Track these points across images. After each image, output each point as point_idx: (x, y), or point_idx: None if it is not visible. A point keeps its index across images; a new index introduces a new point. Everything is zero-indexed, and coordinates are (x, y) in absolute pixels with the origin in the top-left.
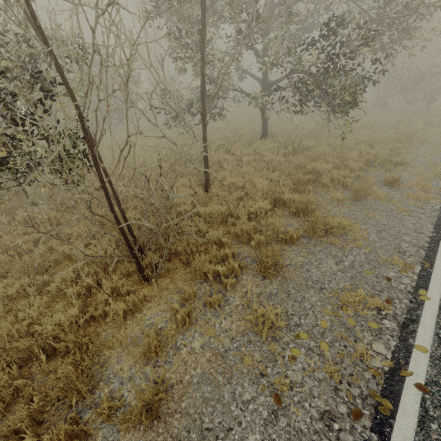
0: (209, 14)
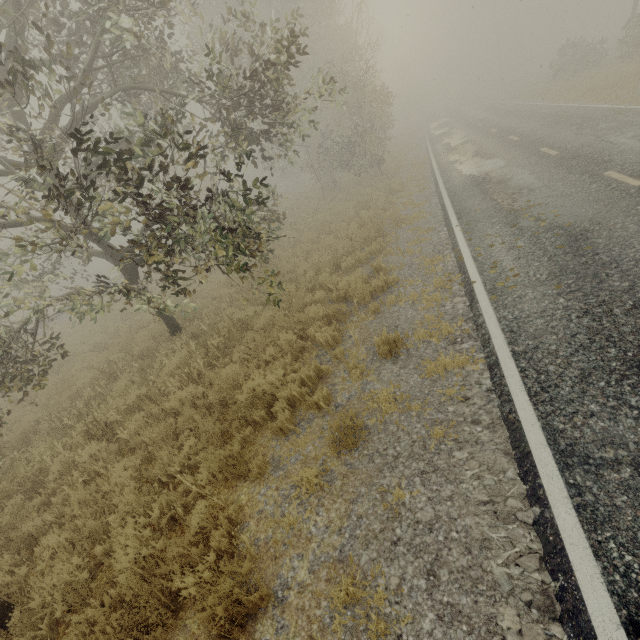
0: None
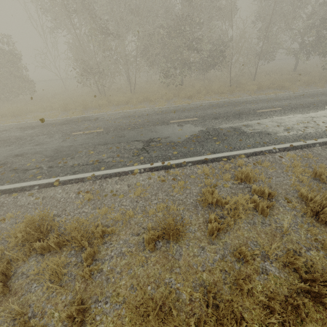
0: (271, 24)
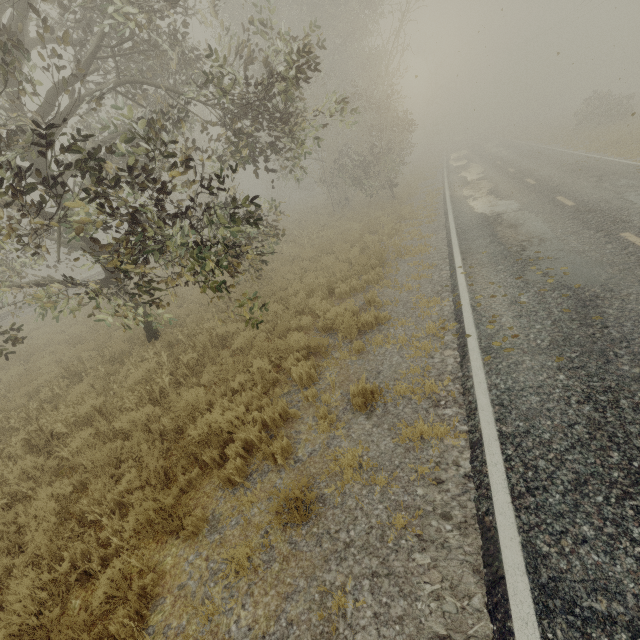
0: None
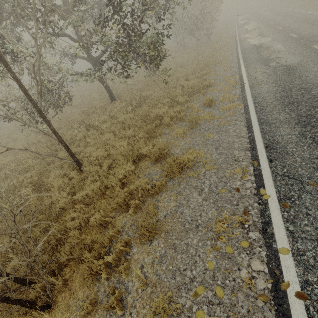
0: None
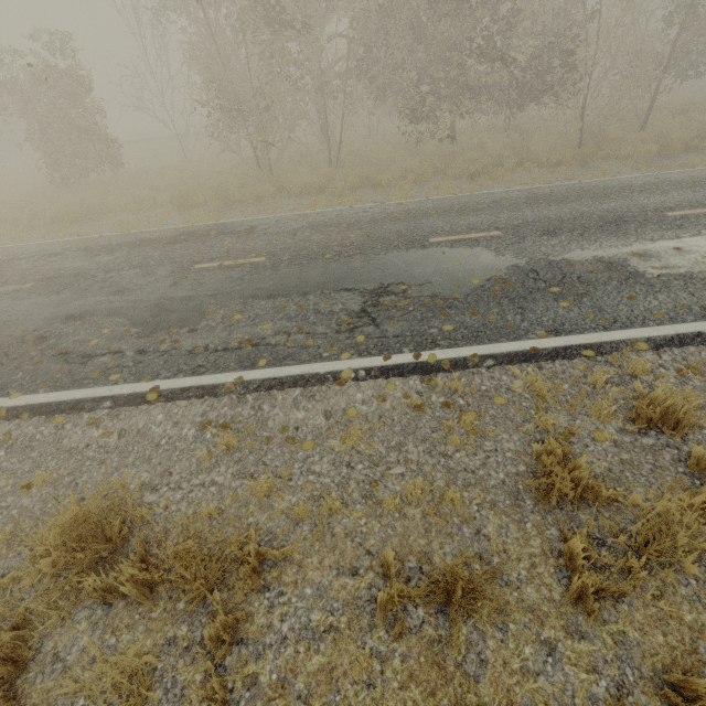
0: None
